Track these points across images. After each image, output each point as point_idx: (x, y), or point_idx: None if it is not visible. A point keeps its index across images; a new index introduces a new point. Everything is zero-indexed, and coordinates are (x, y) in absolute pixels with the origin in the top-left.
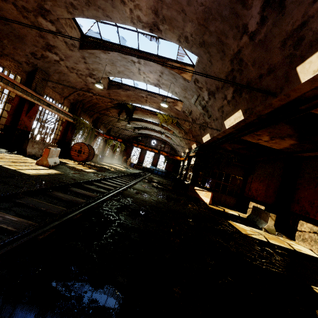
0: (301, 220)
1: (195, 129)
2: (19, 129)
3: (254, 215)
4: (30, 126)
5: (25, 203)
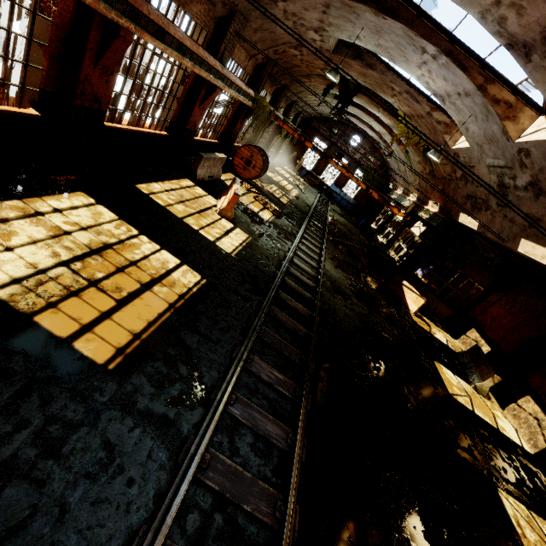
0: (530, 397)
1: (455, 188)
2: (186, 130)
3: (469, 358)
4: (199, 122)
5: (271, 343)
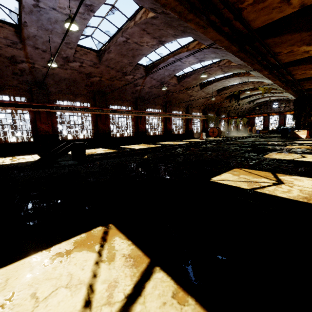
0: None
1: None
2: (189, 130)
3: None
4: (192, 128)
5: (204, 142)
